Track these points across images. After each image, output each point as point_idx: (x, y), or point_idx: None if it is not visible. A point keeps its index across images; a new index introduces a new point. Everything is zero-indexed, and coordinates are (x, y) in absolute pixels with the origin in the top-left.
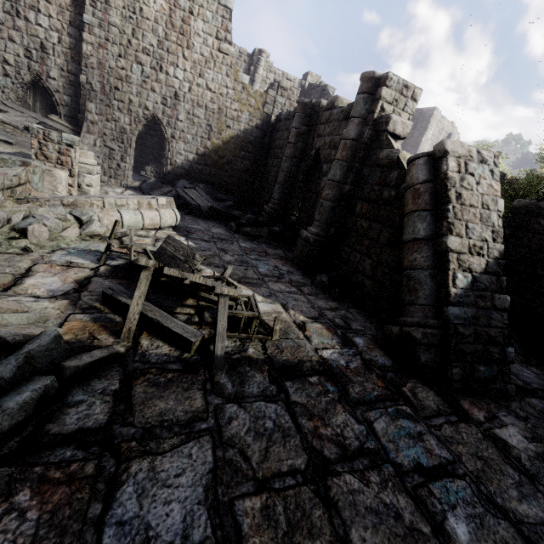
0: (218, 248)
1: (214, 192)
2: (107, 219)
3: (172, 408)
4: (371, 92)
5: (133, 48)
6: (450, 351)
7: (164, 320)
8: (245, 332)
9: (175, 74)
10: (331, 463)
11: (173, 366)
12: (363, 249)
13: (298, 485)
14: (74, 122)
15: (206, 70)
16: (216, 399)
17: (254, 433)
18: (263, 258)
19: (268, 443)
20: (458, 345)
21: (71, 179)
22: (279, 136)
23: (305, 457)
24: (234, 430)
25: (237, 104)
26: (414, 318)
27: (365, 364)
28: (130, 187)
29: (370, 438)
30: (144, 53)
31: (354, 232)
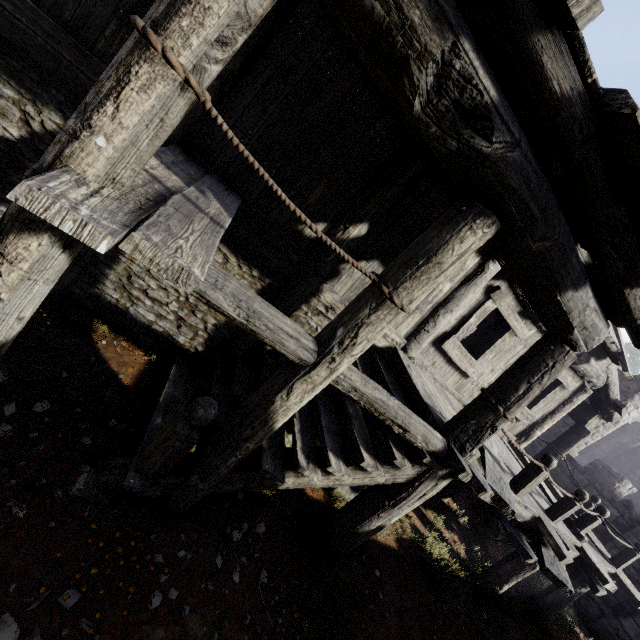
0: None
1: None
2: None
3: None
4: None
5: None
6: None
7: None
8: None
9: None
10: None
11: None
12: None
13: None
14: None
15: None
16: None
17: None
18: None
19: None
20: None
21: None
22: None
23: None
24: None
25: None
26: None
27: None
28: None
29: None
30: None
31: None
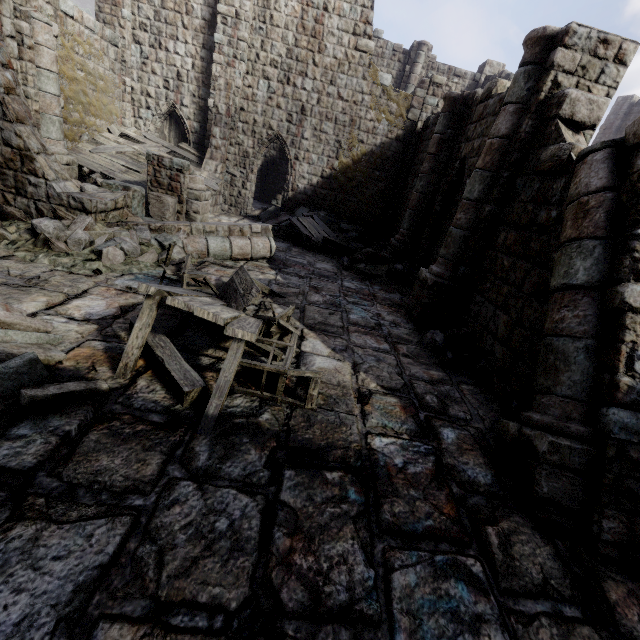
0: (310, 286)
1: (338, 221)
2: (192, 246)
3: (113, 468)
4: (539, 60)
5: (261, 62)
6: (604, 487)
7: (170, 360)
8: (274, 392)
9: (303, 85)
10: (279, 615)
11: (152, 417)
12: (499, 299)
13: (203, 632)
14: (201, 149)
15: (338, 75)
16: (175, 470)
17: (193, 530)
18: (364, 303)
19: (202, 551)
20: (623, 480)
21: (180, 206)
22: (423, 148)
23: (243, 591)
24: (168, 519)
25: (374, 113)
26: (545, 416)
27: (438, 471)
28: (249, 216)
29: (372, 595)
30: (272, 66)
31: (491, 274)
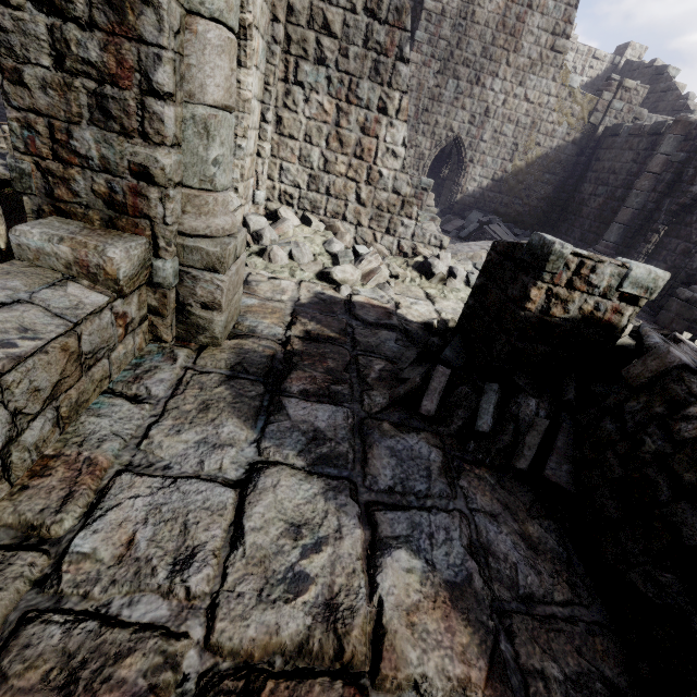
0: None
1: (505, 225)
2: None
3: None
4: None
5: (454, 60)
6: None
7: None
8: None
9: (492, 85)
10: None
11: None
12: None
13: None
14: None
15: (529, 76)
16: None
17: None
18: None
19: None
20: None
21: None
22: (611, 156)
23: None
24: None
25: (556, 115)
26: None
27: None
28: None
29: None
30: (464, 65)
31: None
